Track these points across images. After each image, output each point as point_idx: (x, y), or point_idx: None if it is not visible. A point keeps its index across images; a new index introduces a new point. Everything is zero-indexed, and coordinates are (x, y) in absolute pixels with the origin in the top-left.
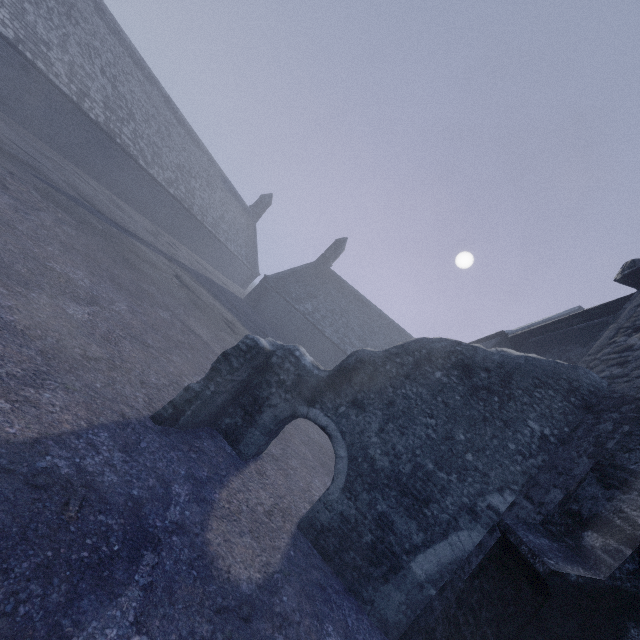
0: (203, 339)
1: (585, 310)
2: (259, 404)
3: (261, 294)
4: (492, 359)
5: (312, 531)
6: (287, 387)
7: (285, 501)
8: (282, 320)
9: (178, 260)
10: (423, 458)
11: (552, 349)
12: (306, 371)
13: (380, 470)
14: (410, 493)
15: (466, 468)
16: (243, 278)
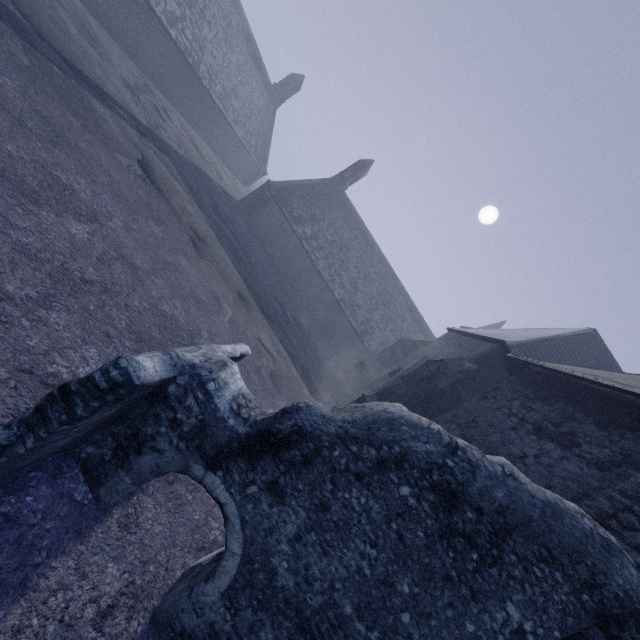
0: (137, 271)
1: (626, 389)
2: (139, 441)
3: (259, 201)
4: (493, 497)
5: (169, 631)
6: (183, 433)
7: (151, 567)
8: (275, 238)
9: (159, 136)
10: (342, 596)
11: (555, 401)
12: (216, 419)
13: (279, 589)
14: (309, 632)
15: (396, 631)
16: (247, 173)
